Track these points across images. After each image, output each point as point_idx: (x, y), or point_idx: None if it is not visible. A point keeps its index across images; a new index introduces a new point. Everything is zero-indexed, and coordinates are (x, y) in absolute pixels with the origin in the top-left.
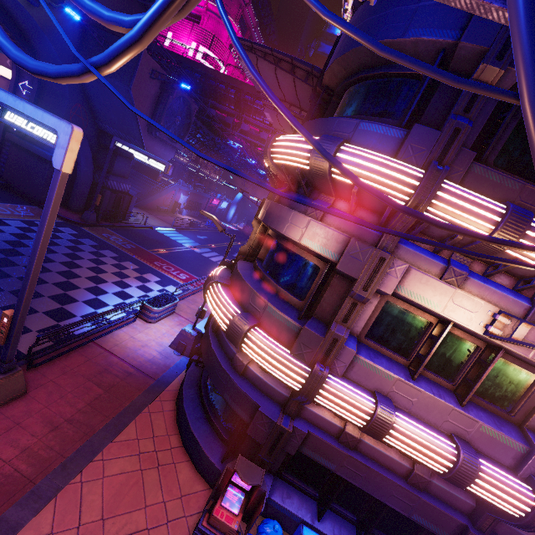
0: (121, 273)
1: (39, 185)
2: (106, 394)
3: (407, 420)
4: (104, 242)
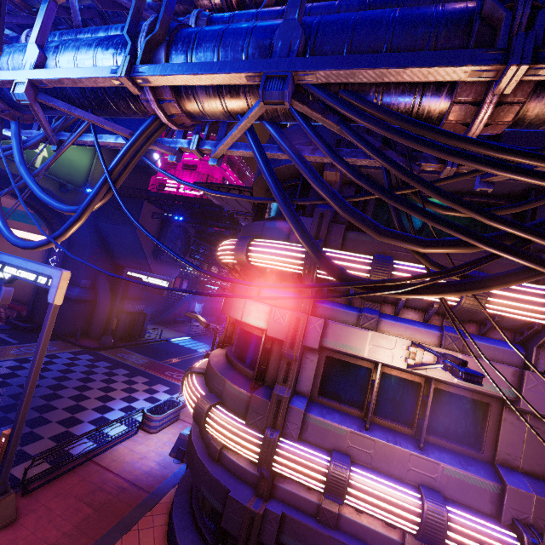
0: (130, 388)
1: (64, 321)
2: (95, 513)
3: (365, 474)
4: (118, 361)
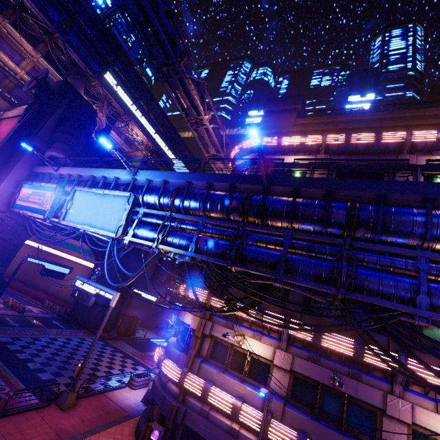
0: (123, 365)
1: (91, 317)
2: (105, 414)
3: (217, 388)
4: (118, 348)
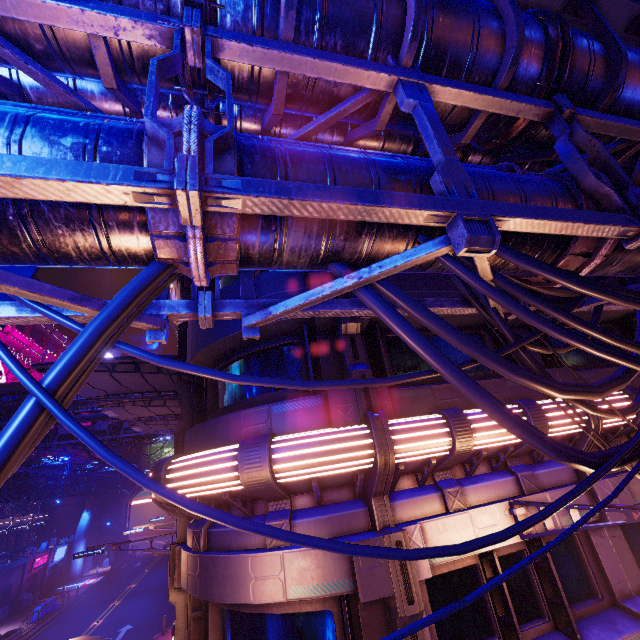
0: None
1: None
2: None
3: None
4: None
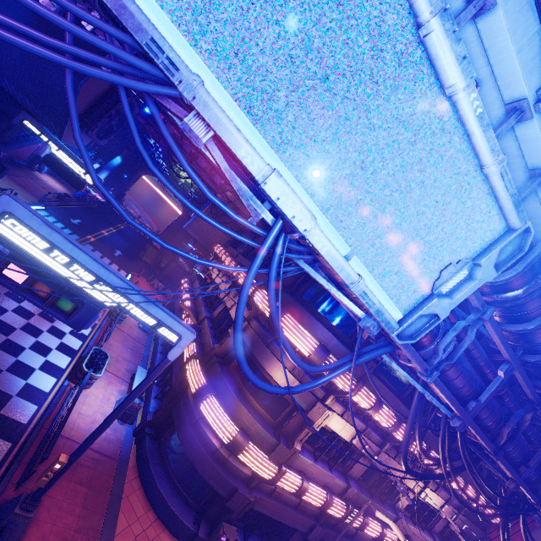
0: (23, 310)
1: None
2: (90, 490)
3: (312, 484)
4: None
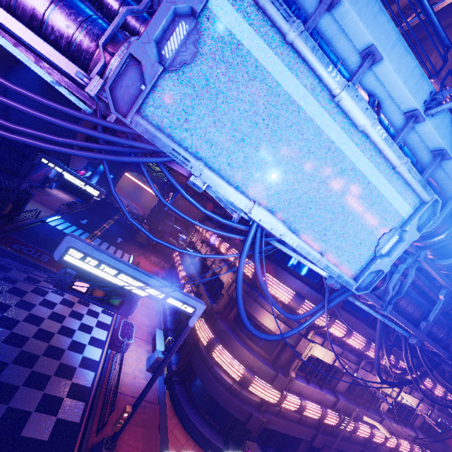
0: (66, 301)
1: None
2: (145, 430)
3: (308, 402)
4: (23, 258)
